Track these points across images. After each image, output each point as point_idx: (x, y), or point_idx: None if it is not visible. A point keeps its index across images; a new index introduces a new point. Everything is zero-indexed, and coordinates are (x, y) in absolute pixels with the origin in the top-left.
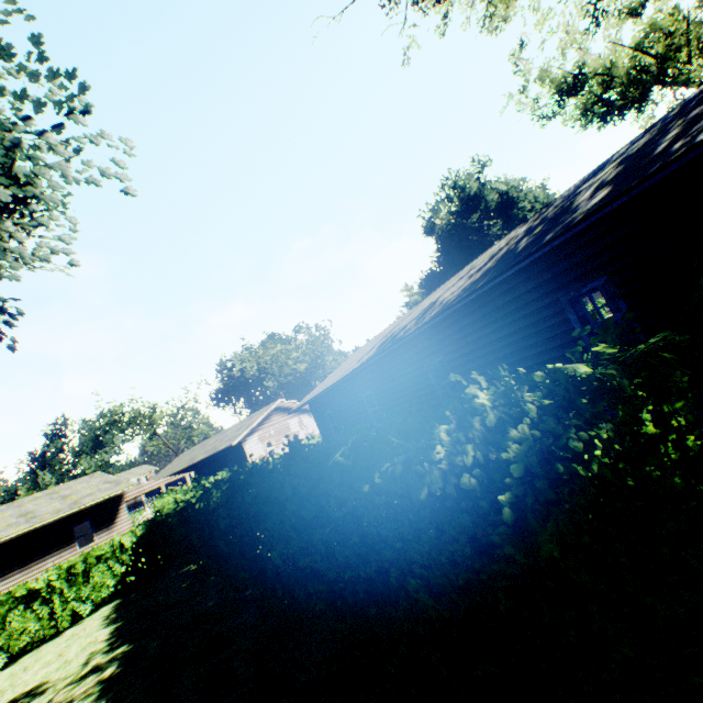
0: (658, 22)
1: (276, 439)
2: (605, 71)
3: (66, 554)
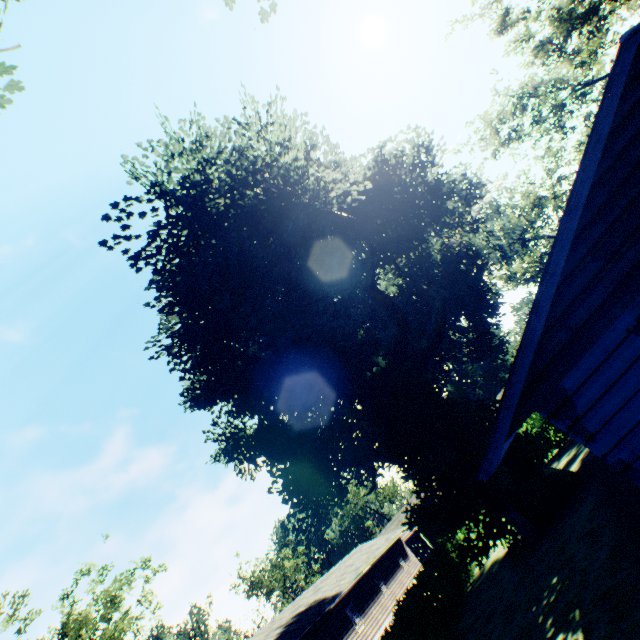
0: (534, 255)
1: None
2: (519, 271)
3: (402, 571)
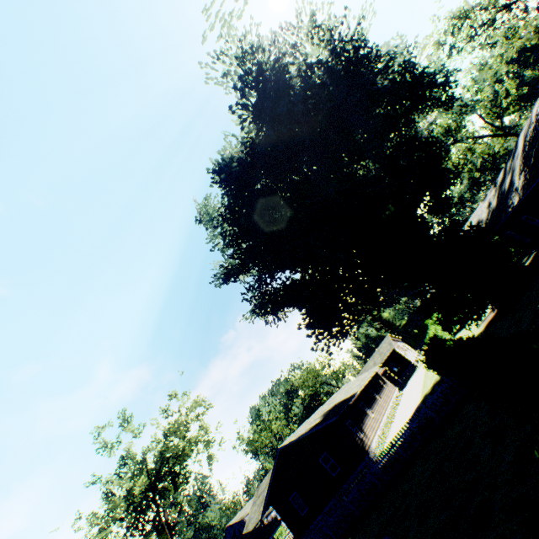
0: (452, 162)
1: (401, 349)
2: None
3: (385, 389)
